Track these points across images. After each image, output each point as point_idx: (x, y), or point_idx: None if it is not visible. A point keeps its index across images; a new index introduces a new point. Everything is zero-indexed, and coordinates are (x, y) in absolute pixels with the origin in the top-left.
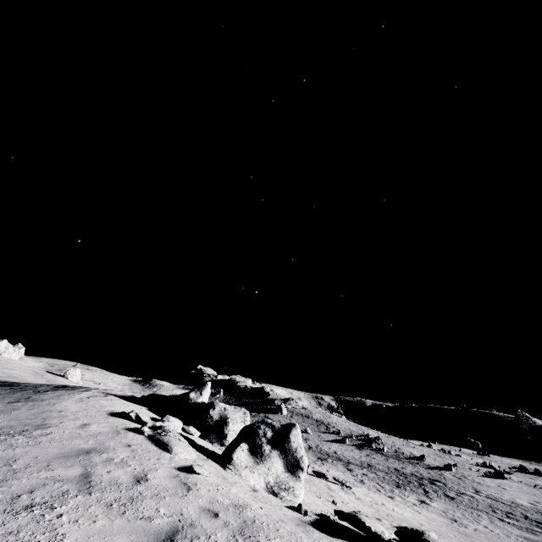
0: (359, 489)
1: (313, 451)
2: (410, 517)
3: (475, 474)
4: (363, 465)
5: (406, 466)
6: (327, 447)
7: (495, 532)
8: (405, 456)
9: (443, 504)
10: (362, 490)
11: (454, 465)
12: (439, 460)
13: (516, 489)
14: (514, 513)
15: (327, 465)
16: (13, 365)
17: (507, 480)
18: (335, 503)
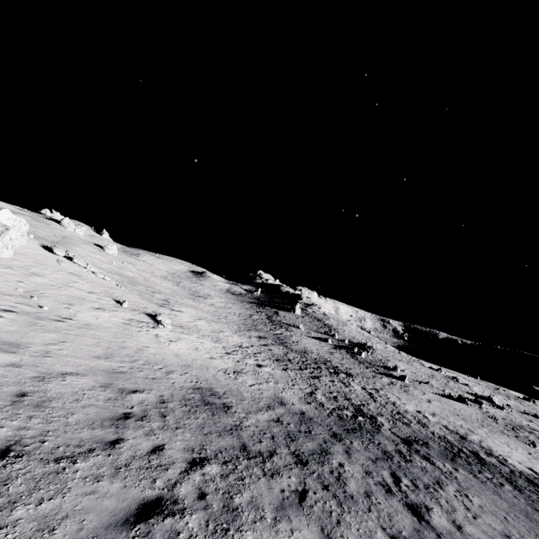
0: (198, 339)
1: (272, 335)
2: (166, 348)
3: (432, 391)
4: (296, 350)
5: (353, 365)
6: (299, 339)
7: (256, 386)
8: (381, 364)
9: (282, 373)
10: (202, 341)
11: (426, 382)
12: (420, 377)
13: (448, 407)
14: (353, 401)
15: (250, 338)
16: (52, 230)
17: (467, 405)
18: (33, 298)
